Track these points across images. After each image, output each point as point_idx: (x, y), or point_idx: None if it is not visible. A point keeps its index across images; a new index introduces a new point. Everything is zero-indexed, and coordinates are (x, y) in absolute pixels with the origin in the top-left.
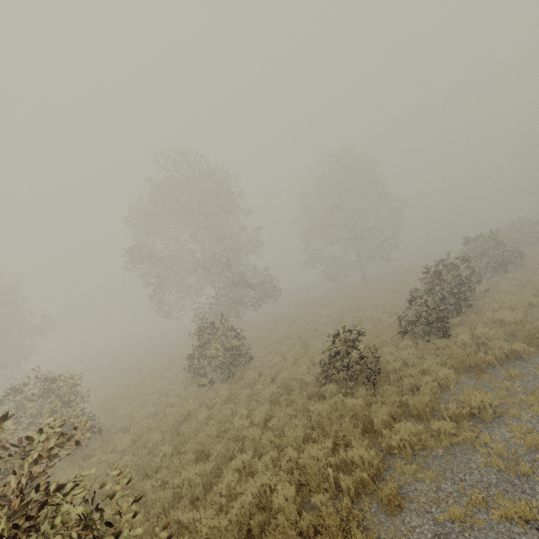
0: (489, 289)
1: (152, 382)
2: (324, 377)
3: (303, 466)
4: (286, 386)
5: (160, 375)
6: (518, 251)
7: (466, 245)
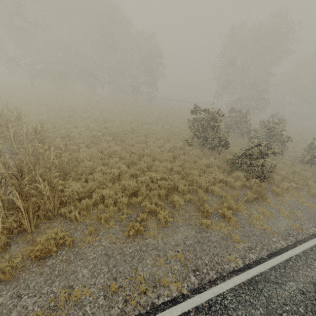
0: None
1: None
2: None
3: None
4: None
5: None
6: None
7: None
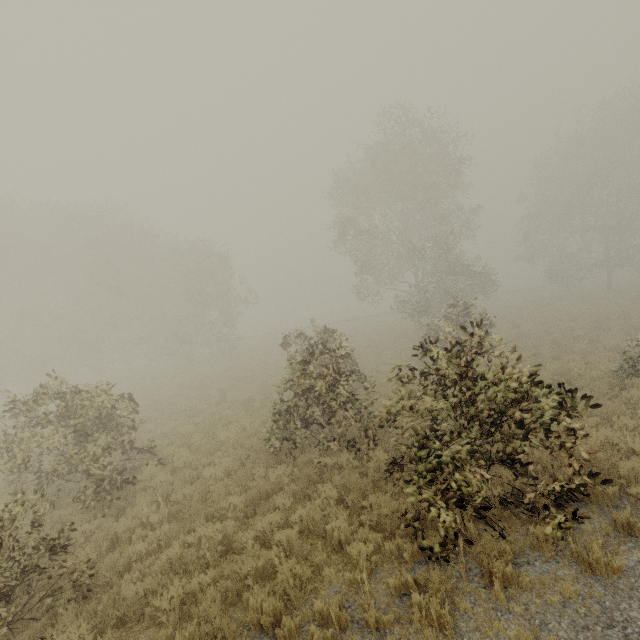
0: None
1: (372, 357)
2: (624, 372)
3: (638, 434)
4: (563, 375)
5: (370, 353)
6: None
7: None
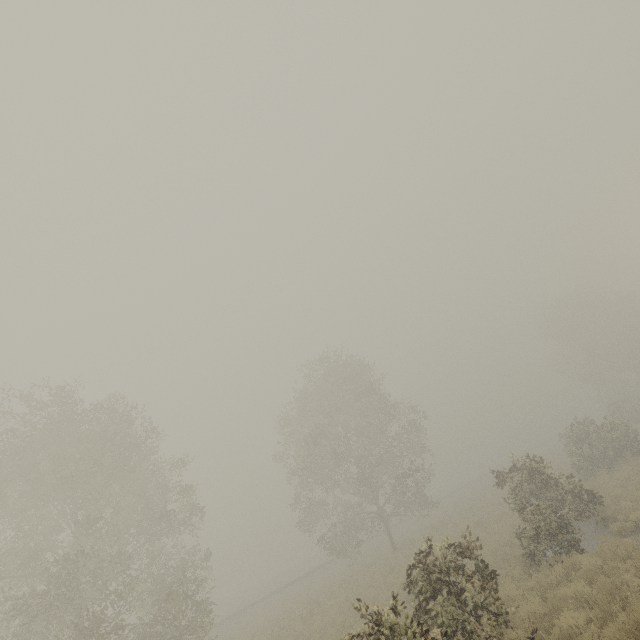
0: (537, 628)
1: None
2: None
3: None
4: None
5: None
6: (584, 490)
7: (499, 485)
